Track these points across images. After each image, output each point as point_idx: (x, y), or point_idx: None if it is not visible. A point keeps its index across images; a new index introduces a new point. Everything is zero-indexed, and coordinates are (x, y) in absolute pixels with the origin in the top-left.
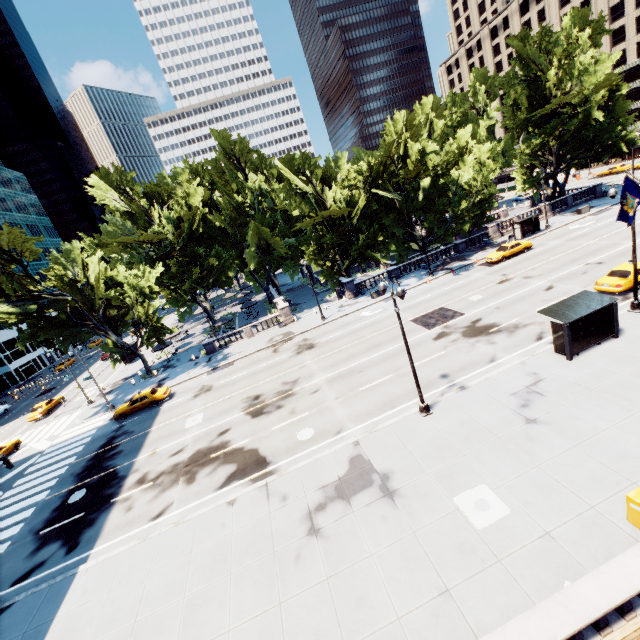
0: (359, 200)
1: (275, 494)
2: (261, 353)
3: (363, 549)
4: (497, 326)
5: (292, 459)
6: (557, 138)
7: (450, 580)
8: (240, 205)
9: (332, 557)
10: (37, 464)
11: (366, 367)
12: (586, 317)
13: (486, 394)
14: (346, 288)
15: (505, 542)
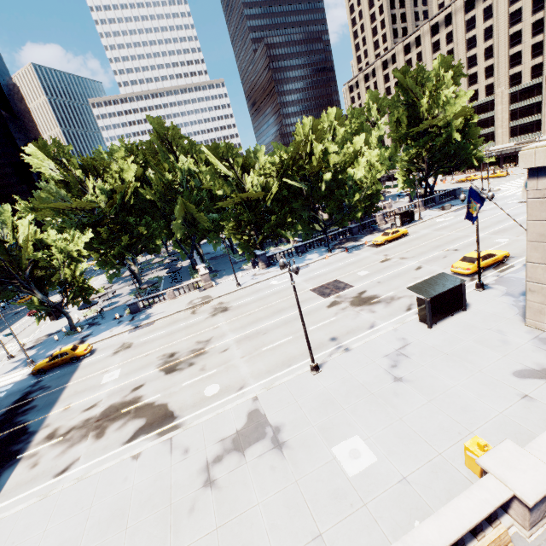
0: (273, 186)
1: (178, 447)
2: (181, 314)
3: (251, 498)
4: (378, 297)
5: (197, 413)
6: (428, 150)
7: (323, 525)
8: (170, 182)
9: (223, 507)
10: None
11: (270, 329)
12: (442, 294)
13: (365, 355)
14: (259, 259)
15: (371, 487)
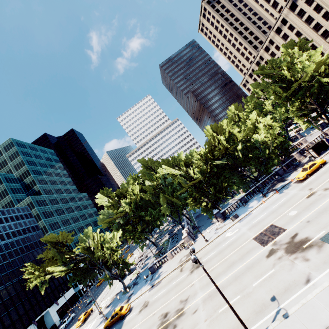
0: (206, 169)
1: None
2: (174, 272)
3: None
4: (309, 240)
5: None
6: (309, 97)
7: None
8: (156, 186)
9: None
10: None
11: (225, 286)
12: None
13: (304, 326)
14: (216, 216)
15: None
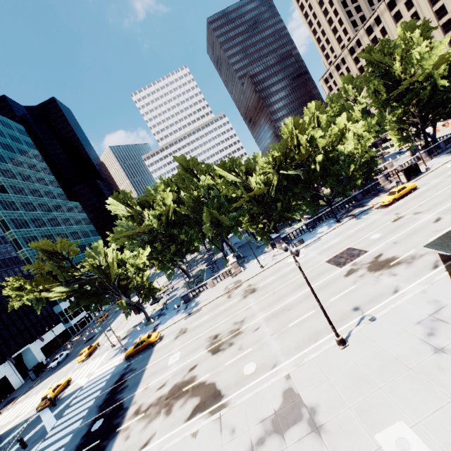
0: (273, 180)
1: (226, 427)
2: (219, 299)
3: None
4: (396, 259)
5: (239, 392)
6: (415, 105)
7: None
8: (197, 198)
9: None
10: (78, 397)
11: (293, 305)
12: None
13: (393, 324)
14: (275, 241)
15: None
